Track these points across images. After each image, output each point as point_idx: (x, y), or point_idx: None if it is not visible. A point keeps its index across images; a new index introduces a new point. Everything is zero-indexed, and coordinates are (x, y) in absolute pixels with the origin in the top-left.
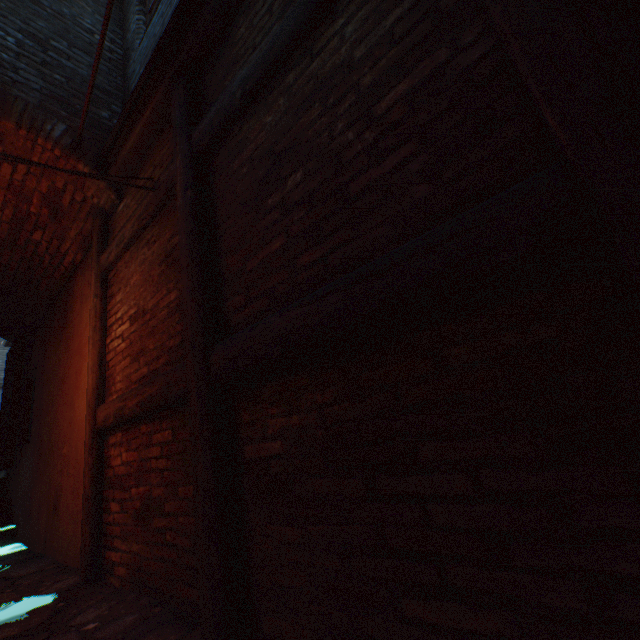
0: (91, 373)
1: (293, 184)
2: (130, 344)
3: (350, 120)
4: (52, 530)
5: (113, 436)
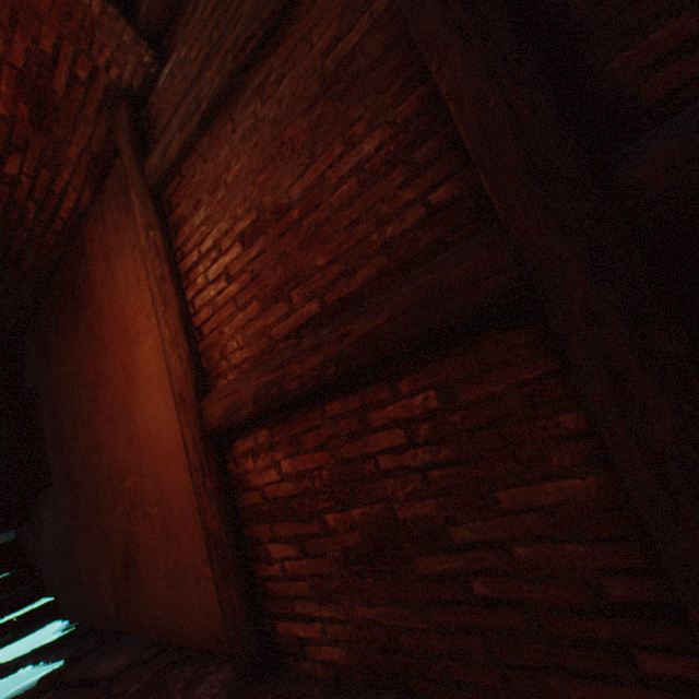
0: (172, 350)
1: None
2: (251, 280)
3: None
4: (129, 599)
5: (244, 440)
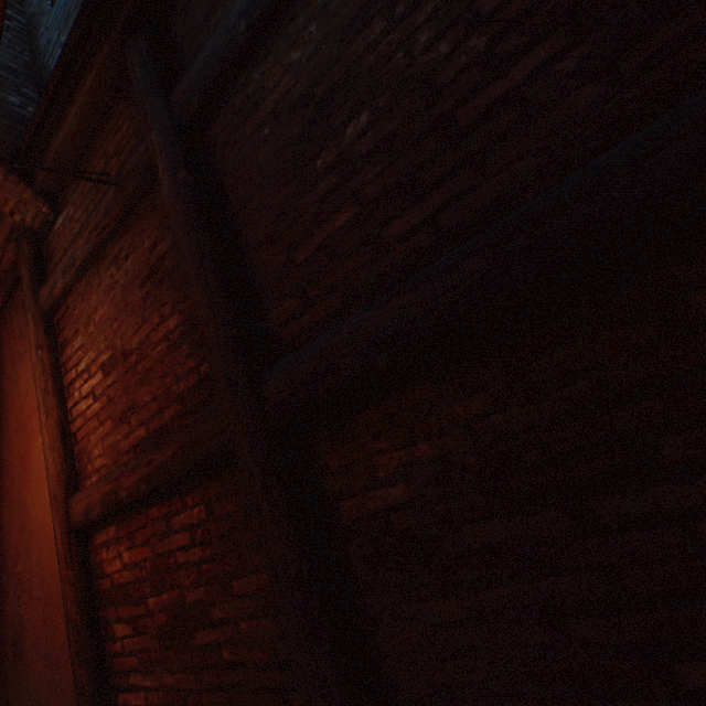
0: (50, 453)
1: (355, 132)
2: (108, 402)
3: (439, 28)
4: (16, 683)
5: (101, 533)
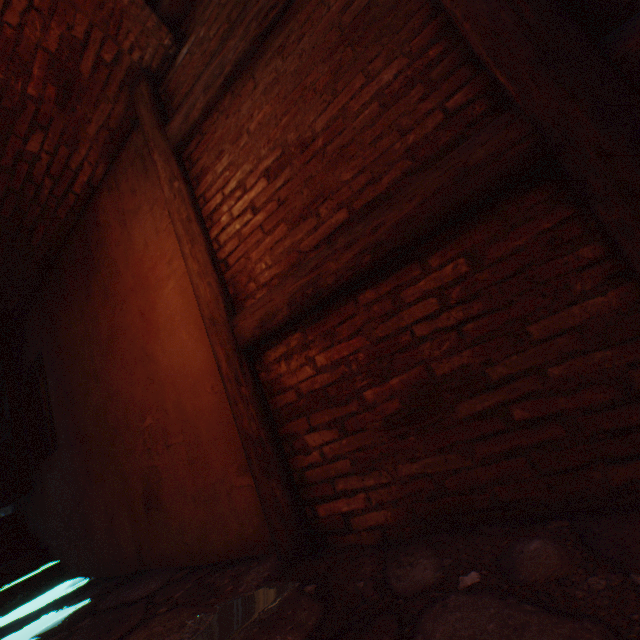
0: (201, 280)
1: None
2: (278, 207)
3: None
4: (151, 534)
5: (275, 348)
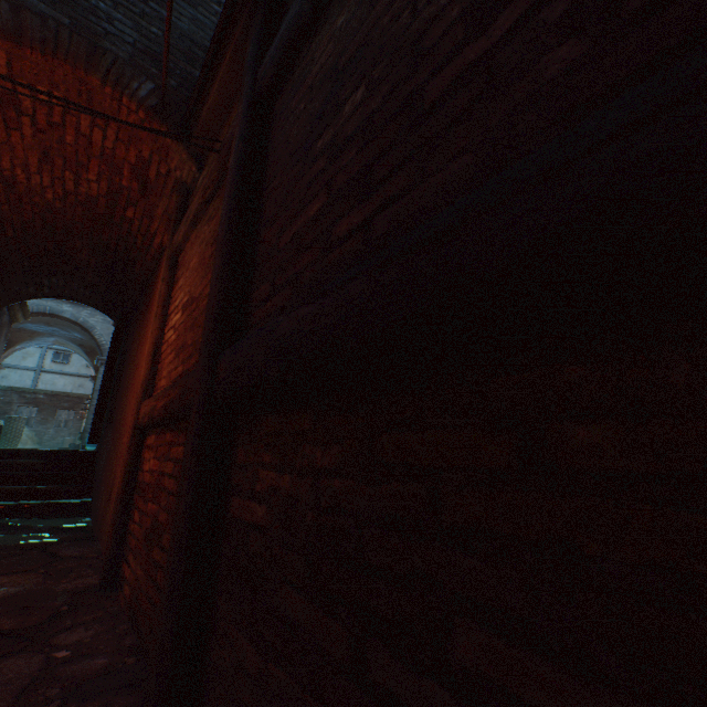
0: (145, 363)
1: (350, 110)
2: (177, 336)
3: None
4: (105, 517)
5: (150, 437)
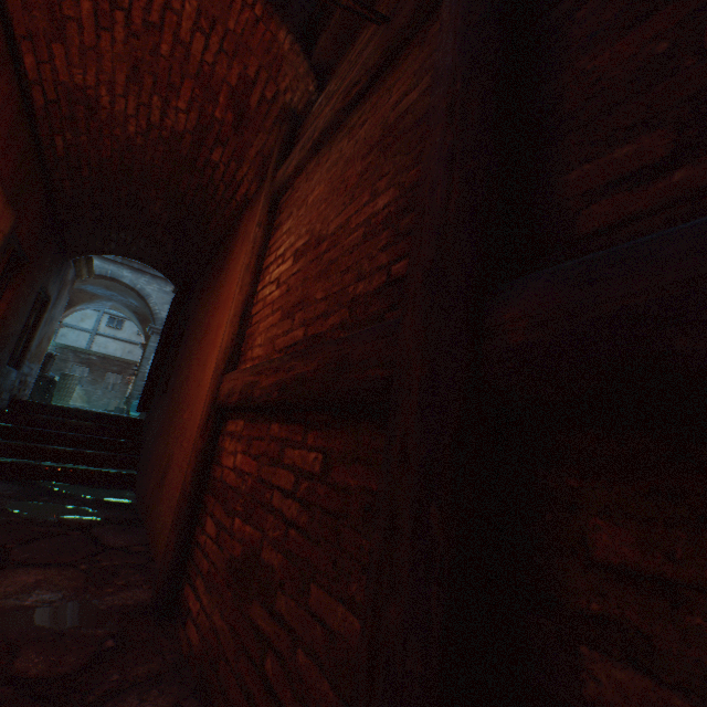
0: (229, 326)
1: None
2: (285, 292)
3: None
4: (154, 501)
5: (232, 421)
